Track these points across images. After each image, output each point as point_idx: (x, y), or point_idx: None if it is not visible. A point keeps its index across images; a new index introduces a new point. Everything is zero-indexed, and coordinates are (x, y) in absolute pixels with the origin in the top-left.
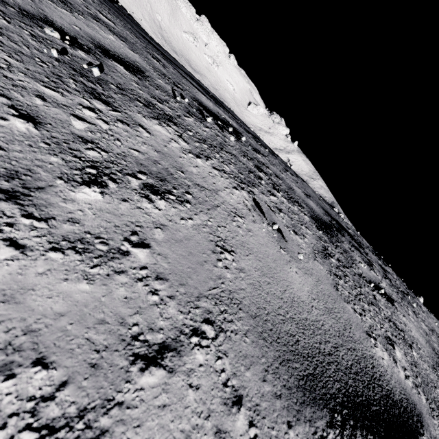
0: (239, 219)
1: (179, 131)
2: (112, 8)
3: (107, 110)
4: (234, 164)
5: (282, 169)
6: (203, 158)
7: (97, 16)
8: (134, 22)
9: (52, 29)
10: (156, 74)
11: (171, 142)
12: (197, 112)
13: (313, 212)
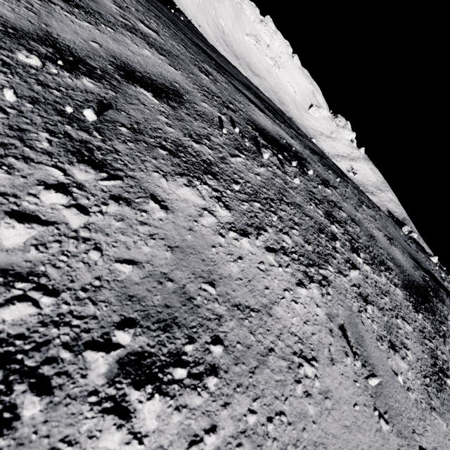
0: (306, 368)
1: (219, 188)
2: (166, 16)
3: (95, 181)
4: (298, 226)
5: (357, 201)
6: (252, 234)
7: (134, 27)
8: (193, 30)
9: (28, 53)
10: (200, 95)
11: (203, 216)
12: (251, 141)
13: (403, 273)
